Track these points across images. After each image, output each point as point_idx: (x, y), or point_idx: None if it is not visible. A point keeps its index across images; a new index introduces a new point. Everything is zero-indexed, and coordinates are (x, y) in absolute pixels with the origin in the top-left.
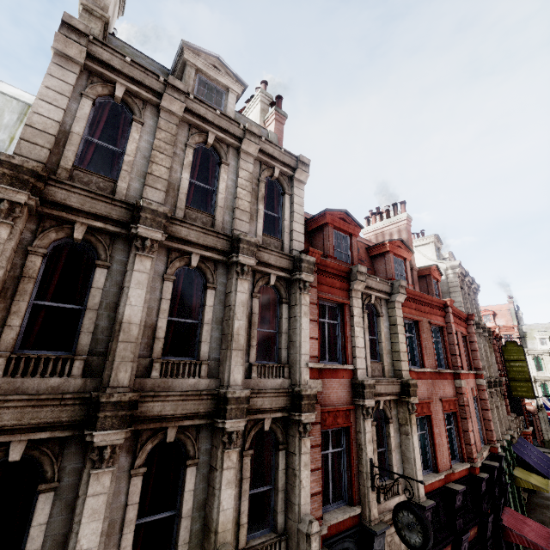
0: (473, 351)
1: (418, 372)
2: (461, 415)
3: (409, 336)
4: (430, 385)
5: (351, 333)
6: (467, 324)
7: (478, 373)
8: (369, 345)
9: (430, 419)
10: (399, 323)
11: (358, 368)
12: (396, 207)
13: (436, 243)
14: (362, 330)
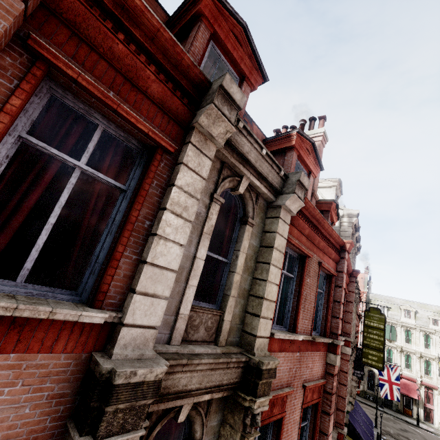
0: (348, 312)
1: (285, 339)
2: (323, 407)
3: (286, 275)
4: (296, 362)
5: (154, 224)
6: (350, 280)
7: (346, 339)
8: (200, 271)
9: (279, 424)
10: (277, 246)
11: (130, 323)
12: (314, 122)
13: (338, 190)
14: (186, 227)
